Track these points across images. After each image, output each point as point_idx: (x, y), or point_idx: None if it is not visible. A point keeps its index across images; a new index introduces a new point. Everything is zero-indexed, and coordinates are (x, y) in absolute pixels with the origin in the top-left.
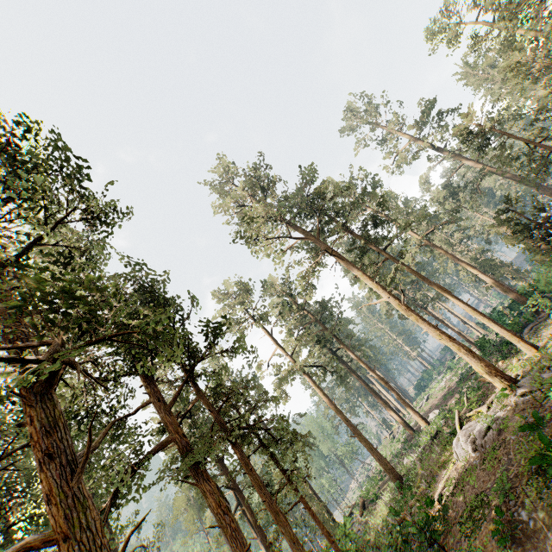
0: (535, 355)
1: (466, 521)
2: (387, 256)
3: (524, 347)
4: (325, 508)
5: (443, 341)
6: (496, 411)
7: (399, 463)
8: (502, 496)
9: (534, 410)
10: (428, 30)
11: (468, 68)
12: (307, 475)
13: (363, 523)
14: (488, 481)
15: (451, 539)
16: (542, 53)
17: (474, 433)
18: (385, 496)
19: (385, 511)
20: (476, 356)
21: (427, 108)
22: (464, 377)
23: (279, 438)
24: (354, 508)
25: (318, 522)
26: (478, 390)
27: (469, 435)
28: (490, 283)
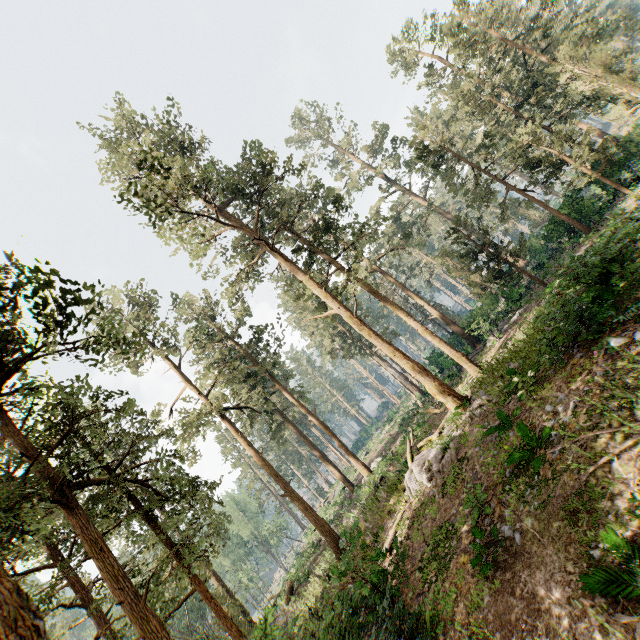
0: (481, 375)
1: (428, 564)
2: (338, 267)
3: (471, 368)
4: (240, 607)
5: (397, 358)
6: (450, 433)
7: (337, 527)
8: (477, 514)
9: (501, 410)
10: (388, 47)
11: (418, 115)
12: (211, 545)
13: (290, 613)
14: (452, 507)
15: (410, 594)
16: (489, 85)
17: (430, 459)
18: (319, 570)
19: (320, 589)
20: (430, 374)
21: (382, 134)
22: (406, 421)
23: (169, 496)
24: (279, 597)
25: (224, 618)
26: (424, 425)
27: (423, 465)
28: (435, 315)
